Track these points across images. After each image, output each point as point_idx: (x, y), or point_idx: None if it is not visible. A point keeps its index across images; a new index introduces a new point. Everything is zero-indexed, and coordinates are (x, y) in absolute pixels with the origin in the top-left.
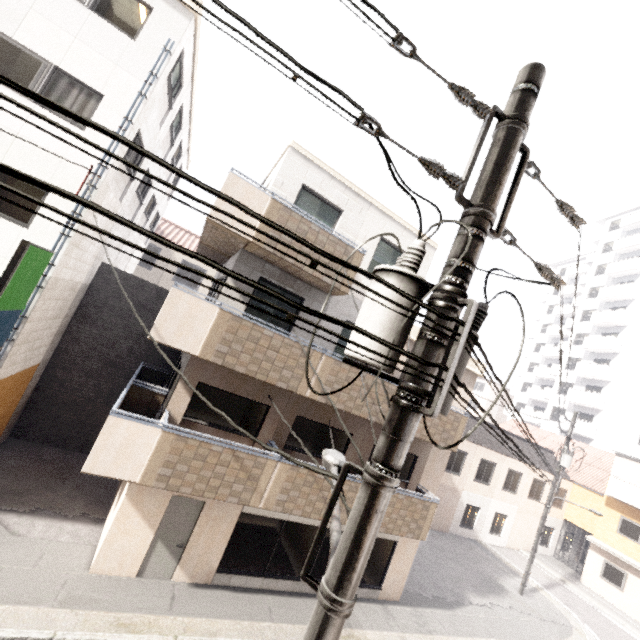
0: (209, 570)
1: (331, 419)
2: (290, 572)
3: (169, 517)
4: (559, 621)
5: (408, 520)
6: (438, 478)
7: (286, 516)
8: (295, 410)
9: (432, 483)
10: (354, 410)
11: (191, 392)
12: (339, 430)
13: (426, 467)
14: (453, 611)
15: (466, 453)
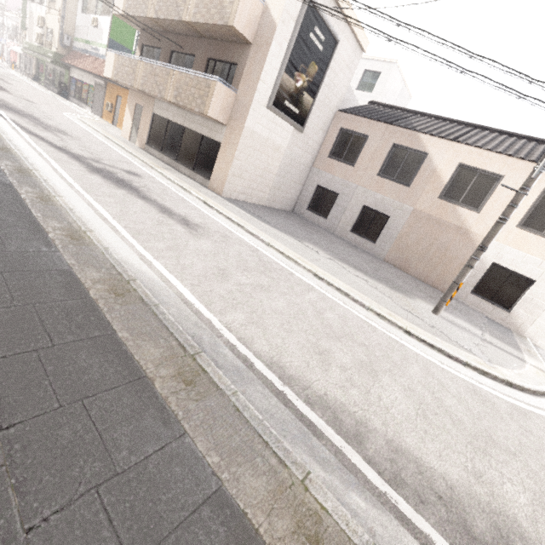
0: (144, 143)
1: (185, 47)
2: (170, 155)
3: (136, 115)
4: (457, 341)
5: (196, 97)
6: (255, 84)
7: (166, 116)
8: (170, 47)
9: (249, 89)
10: (168, 16)
11: (140, 50)
12: (191, 56)
13: (244, 73)
14: (259, 221)
15: (501, 177)
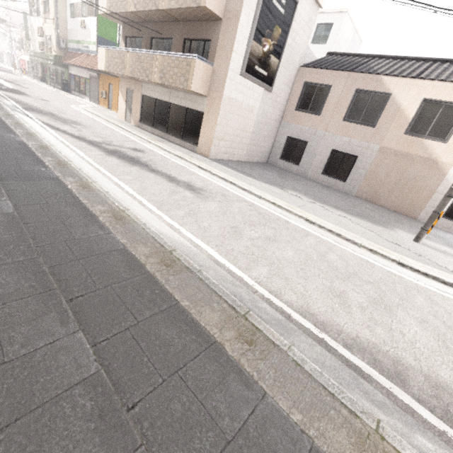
0: (137, 121)
1: (162, 33)
2: (161, 128)
3: (127, 98)
4: (445, 266)
5: (179, 75)
6: (229, 55)
7: (154, 96)
8: (150, 35)
9: (224, 61)
10: (146, 8)
11: (124, 42)
12: (169, 40)
13: (218, 47)
14: (245, 176)
15: None
